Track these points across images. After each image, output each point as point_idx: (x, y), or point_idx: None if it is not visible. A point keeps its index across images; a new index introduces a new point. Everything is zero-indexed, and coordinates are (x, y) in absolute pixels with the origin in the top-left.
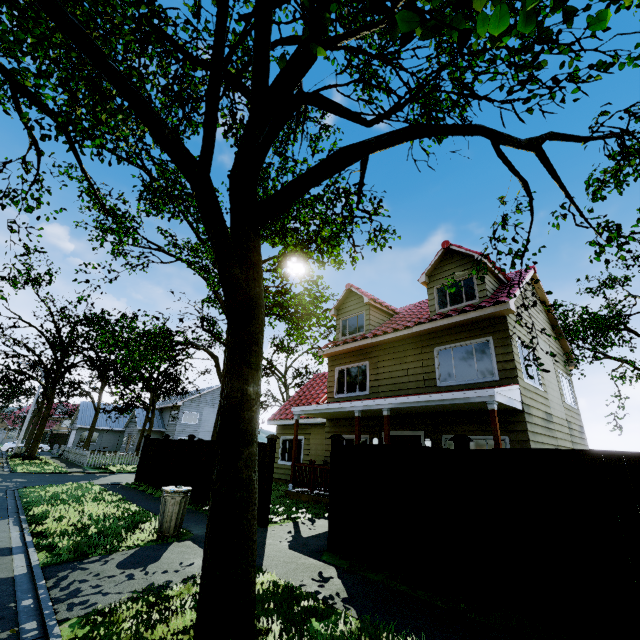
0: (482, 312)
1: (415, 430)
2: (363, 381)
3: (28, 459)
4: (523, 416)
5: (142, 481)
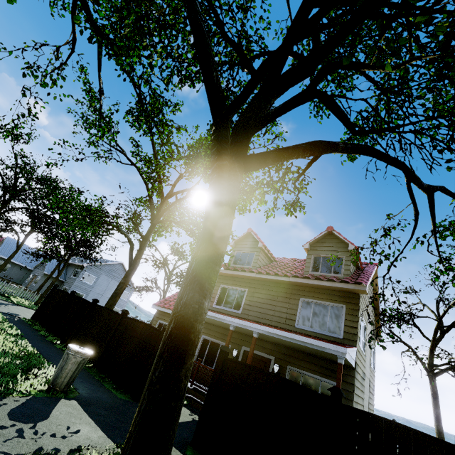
0: (345, 285)
1: (268, 354)
2: (239, 302)
3: None
4: (354, 372)
5: (38, 320)
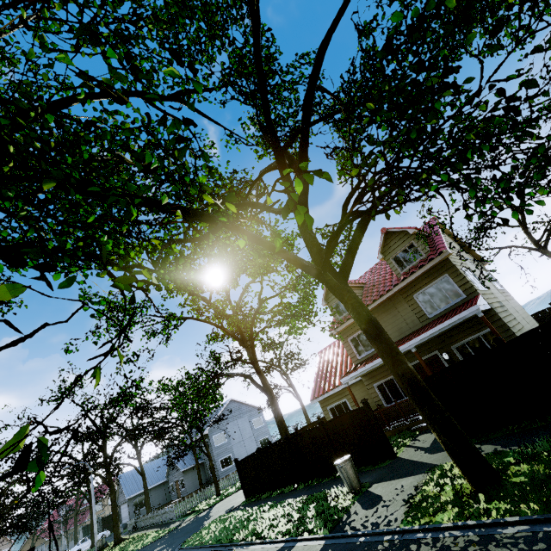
0: (434, 262)
1: (431, 352)
2: None
3: (117, 544)
4: (493, 311)
5: (254, 494)
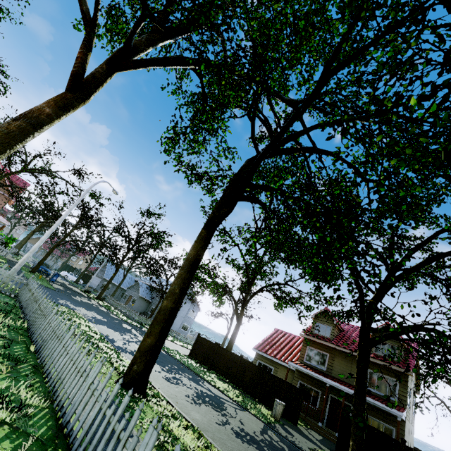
0: (399, 369)
1: (348, 402)
2: (323, 362)
3: (98, 299)
4: (404, 424)
5: (196, 358)
